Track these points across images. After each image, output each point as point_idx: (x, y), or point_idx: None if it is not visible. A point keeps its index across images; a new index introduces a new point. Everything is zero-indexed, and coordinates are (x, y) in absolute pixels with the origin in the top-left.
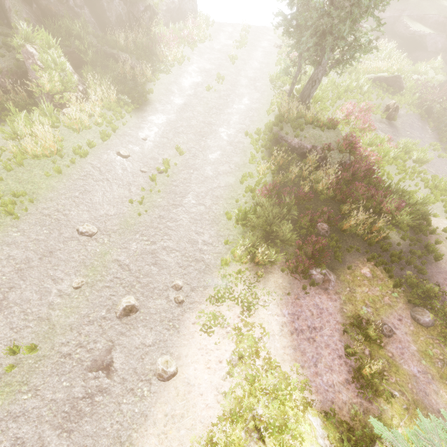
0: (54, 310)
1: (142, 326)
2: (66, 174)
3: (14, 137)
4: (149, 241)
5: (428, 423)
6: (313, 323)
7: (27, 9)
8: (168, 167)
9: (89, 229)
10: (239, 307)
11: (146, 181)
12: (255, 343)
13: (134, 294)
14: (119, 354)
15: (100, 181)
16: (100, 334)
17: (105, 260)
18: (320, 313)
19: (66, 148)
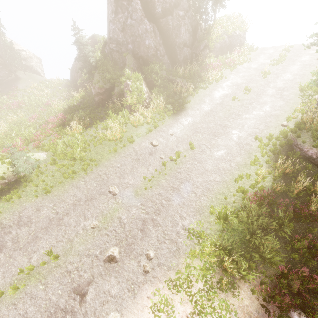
0: (76, 237)
1: (114, 276)
2: (118, 152)
3: (105, 128)
4: (144, 210)
5: None
6: None
7: (135, 62)
8: (178, 158)
9: (114, 190)
10: (192, 306)
11: (160, 164)
12: None
13: (120, 247)
14: (93, 290)
15: (134, 160)
16: (90, 267)
17: (113, 215)
18: None
19: (125, 136)
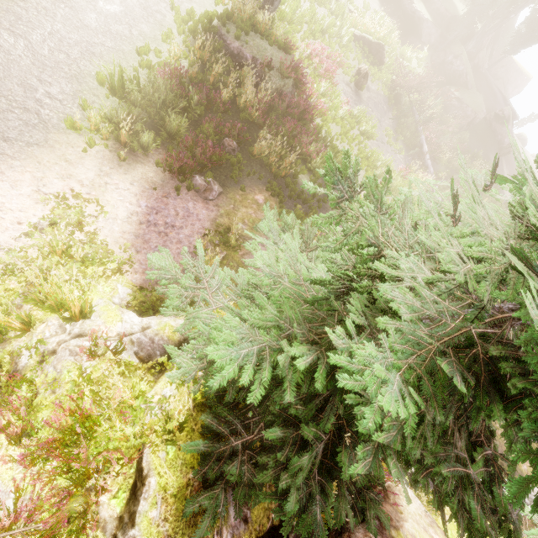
0: None
1: None
2: None
3: None
4: None
5: (217, 269)
6: (173, 222)
7: None
8: None
9: None
10: (78, 181)
11: None
12: (81, 216)
13: None
14: None
15: None
16: None
17: None
18: (187, 216)
19: None
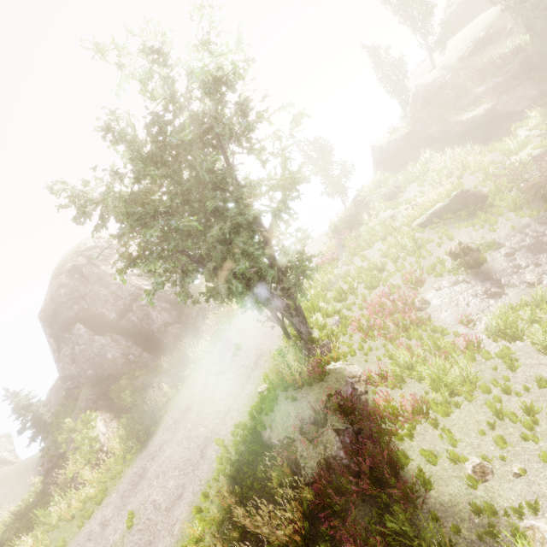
0: None
1: None
2: None
3: None
4: None
5: None
6: None
7: (92, 393)
8: None
9: None
10: None
11: None
12: None
13: None
14: None
15: None
16: None
17: None
18: None
19: None
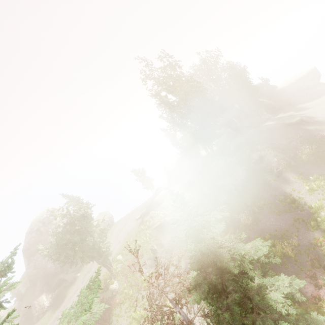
0: None
1: None
2: None
3: None
4: None
5: None
6: None
7: (42, 283)
8: None
9: None
10: None
11: None
12: None
13: None
14: None
15: None
16: None
17: None
18: None
19: None
